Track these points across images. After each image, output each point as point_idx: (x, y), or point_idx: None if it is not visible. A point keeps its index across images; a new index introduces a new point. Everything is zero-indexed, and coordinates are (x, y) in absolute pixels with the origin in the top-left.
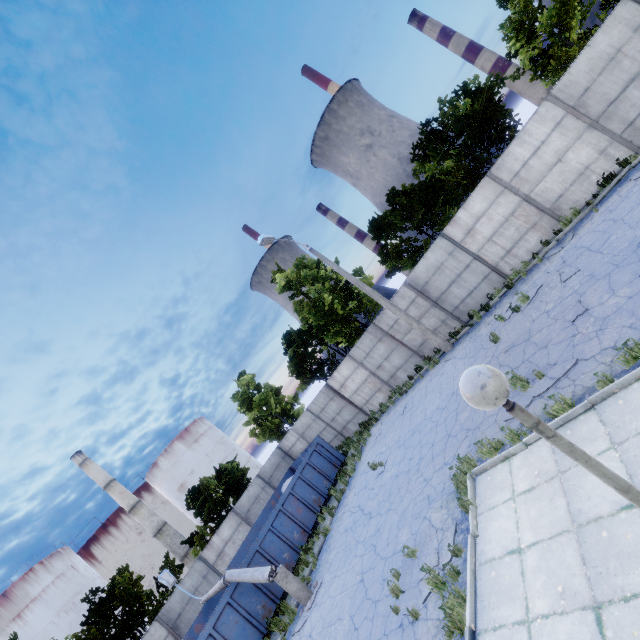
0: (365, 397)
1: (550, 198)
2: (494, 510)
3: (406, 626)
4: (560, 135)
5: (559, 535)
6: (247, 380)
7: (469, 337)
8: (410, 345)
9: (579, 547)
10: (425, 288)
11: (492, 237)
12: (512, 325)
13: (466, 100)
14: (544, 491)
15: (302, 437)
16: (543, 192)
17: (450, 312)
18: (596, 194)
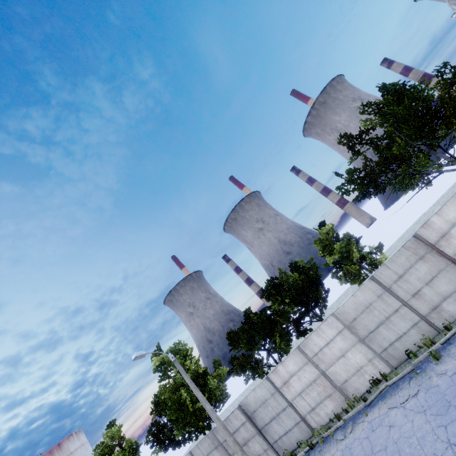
0: None
1: (339, 379)
2: None
3: None
4: (342, 339)
5: None
6: (113, 431)
7: None
8: None
9: None
10: (253, 415)
11: (301, 393)
12: None
13: (295, 273)
14: None
15: None
16: (334, 373)
17: (271, 443)
18: (369, 390)
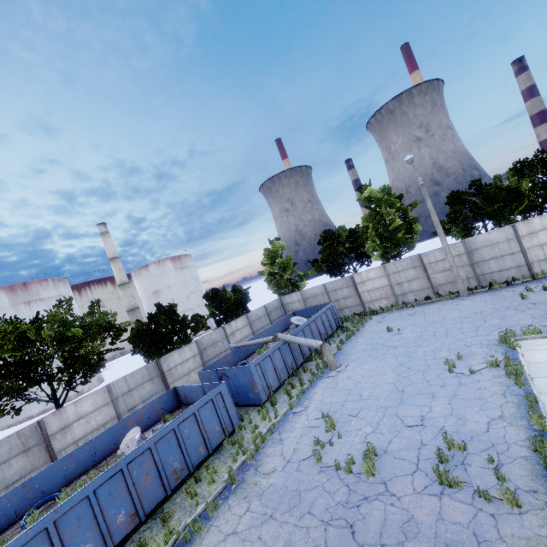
0: (373, 297)
1: None
2: (537, 350)
3: (462, 376)
4: None
5: None
6: (280, 245)
7: (488, 293)
8: (433, 281)
9: None
10: (473, 252)
11: (544, 245)
12: (541, 294)
13: None
14: None
15: (304, 300)
16: None
17: (477, 275)
18: None
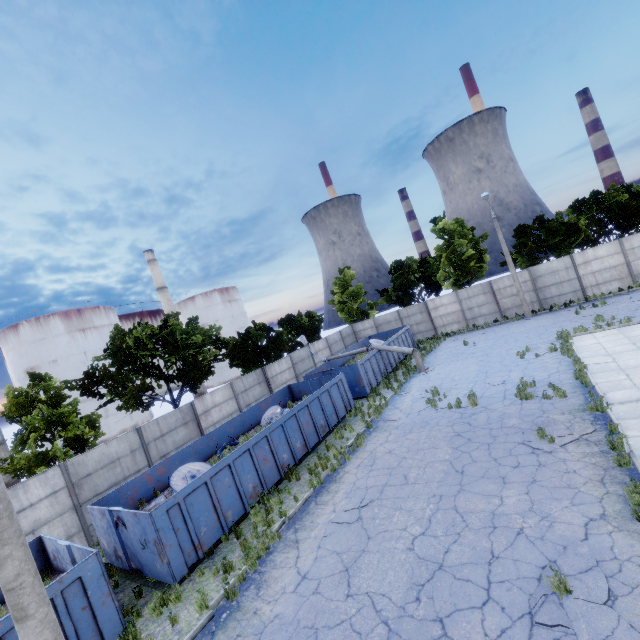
0: (445, 322)
1: (639, 270)
2: (583, 340)
3: (530, 359)
4: None
5: (619, 339)
6: (350, 274)
7: (549, 314)
8: (501, 305)
9: (628, 339)
10: (537, 279)
11: (595, 272)
12: (591, 310)
13: (626, 195)
14: (612, 335)
15: (377, 327)
16: (638, 265)
17: (540, 299)
18: None
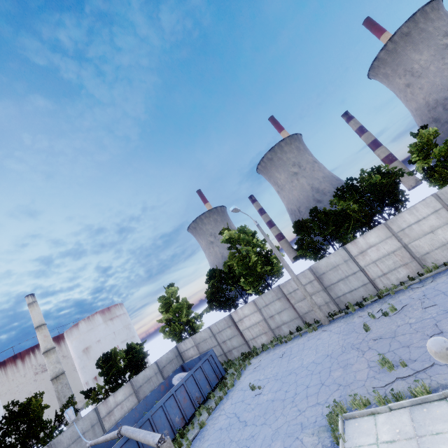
0: (253, 334)
1: (420, 251)
2: None
3: None
4: (436, 218)
5: None
6: (173, 290)
7: (344, 320)
8: (298, 310)
9: None
10: (321, 276)
11: (376, 261)
12: (381, 323)
13: (378, 175)
14: (403, 445)
15: (196, 346)
16: (417, 246)
17: (333, 298)
18: None
